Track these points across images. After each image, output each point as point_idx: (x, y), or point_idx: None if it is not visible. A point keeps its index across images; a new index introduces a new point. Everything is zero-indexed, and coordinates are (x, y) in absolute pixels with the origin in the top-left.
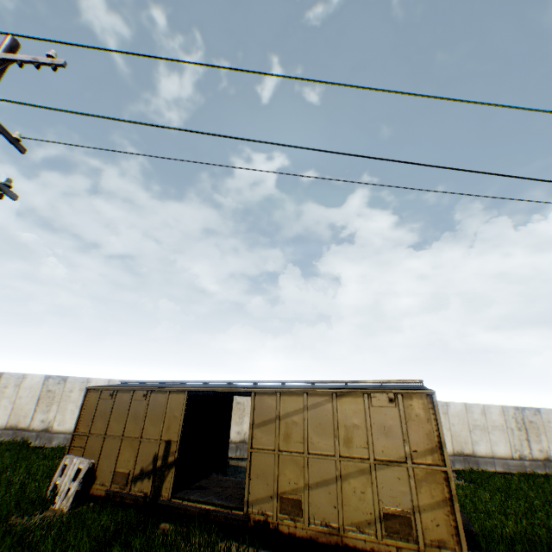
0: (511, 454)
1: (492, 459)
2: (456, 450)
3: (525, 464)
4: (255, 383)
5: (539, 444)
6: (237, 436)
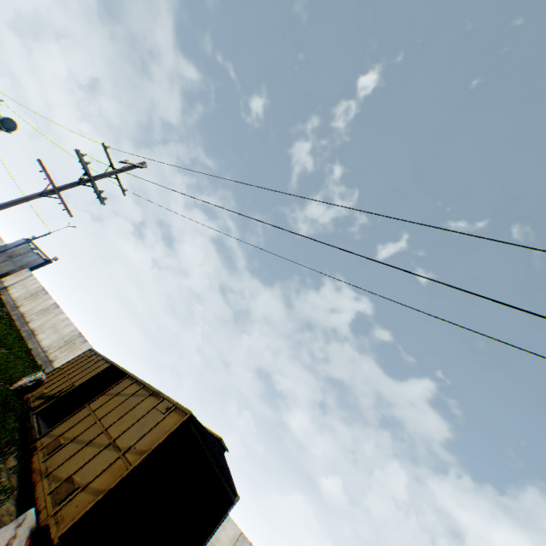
0: None
1: None
2: None
3: None
4: None
5: None
6: None
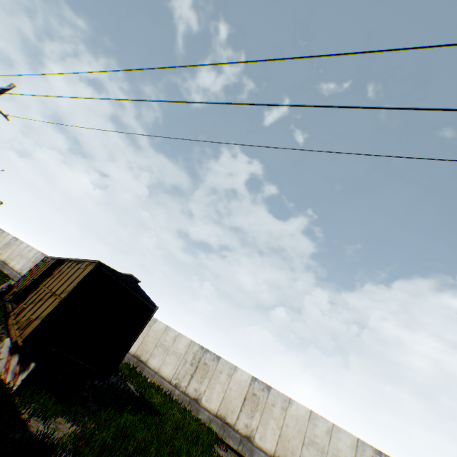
0: None
1: None
2: (278, 454)
3: None
4: None
5: None
6: None
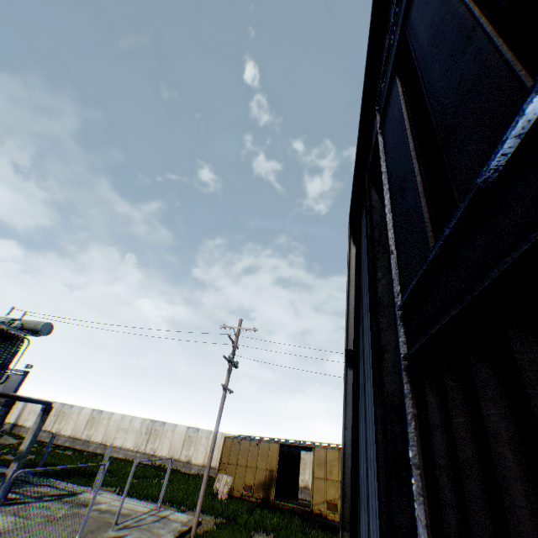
0: None
1: None
2: None
3: None
4: (314, 442)
5: None
6: (301, 482)
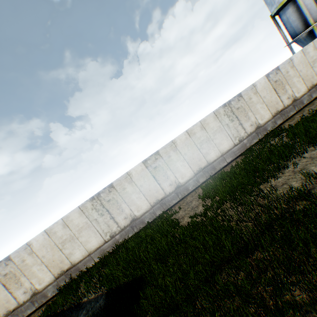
0: (234, 143)
1: (222, 157)
2: (196, 170)
3: (245, 142)
4: None
5: (249, 121)
6: (27, 295)
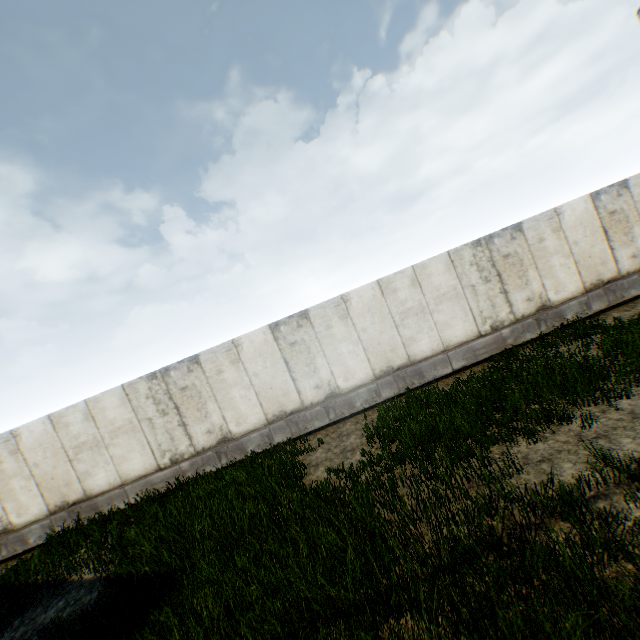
0: (478, 331)
1: (445, 354)
2: (380, 370)
3: (505, 335)
4: None
5: (527, 289)
6: None
